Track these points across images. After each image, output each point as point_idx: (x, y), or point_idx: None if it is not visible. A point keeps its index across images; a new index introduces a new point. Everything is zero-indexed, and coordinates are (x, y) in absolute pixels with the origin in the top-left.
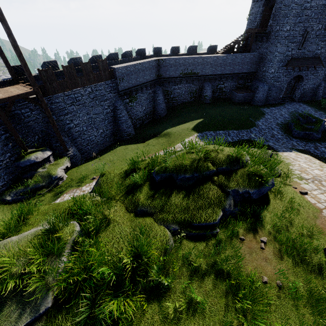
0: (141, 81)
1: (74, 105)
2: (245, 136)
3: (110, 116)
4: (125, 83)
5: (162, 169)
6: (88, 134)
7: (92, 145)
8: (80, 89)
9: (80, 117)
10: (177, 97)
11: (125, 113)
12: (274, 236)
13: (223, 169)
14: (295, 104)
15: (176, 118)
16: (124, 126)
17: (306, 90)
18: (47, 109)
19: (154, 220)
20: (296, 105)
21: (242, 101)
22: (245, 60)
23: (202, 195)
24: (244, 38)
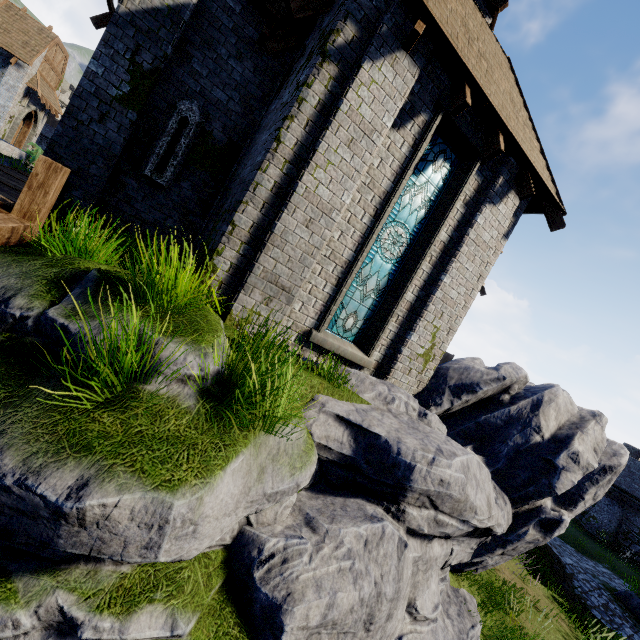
0: None
1: None
2: None
3: None
4: None
5: None
6: None
7: None
8: None
9: None
10: None
11: None
12: None
13: None
14: None
15: None
16: None
17: None
18: None
19: None
20: None
21: None
22: None
23: None
24: None
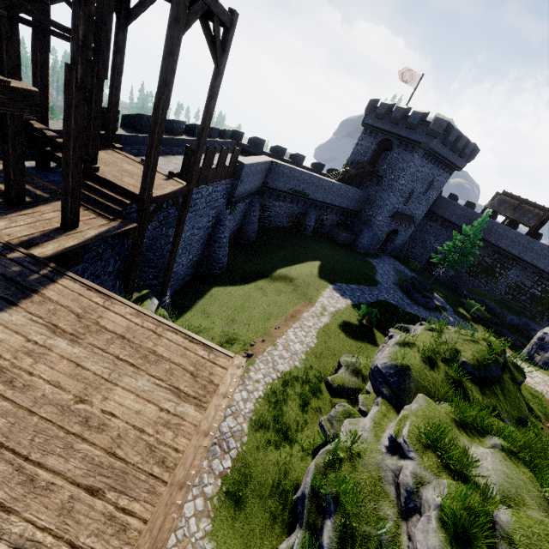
0: (251, 187)
1: (188, 212)
2: (379, 296)
3: (207, 234)
4: (242, 187)
5: (477, 363)
6: (179, 261)
7: (173, 281)
8: (204, 186)
9: (184, 232)
10: (273, 216)
11: (227, 232)
12: (548, 421)
13: (504, 361)
14: (389, 258)
15: (279, 251)
16: (221, 252)
17: (396, 245)
18: (184, 220)
19: (503, 421)
20: (391, 260)
21: (344, 242)
22: (355, 196)
23: (509, 389)
24: (347, 166)
